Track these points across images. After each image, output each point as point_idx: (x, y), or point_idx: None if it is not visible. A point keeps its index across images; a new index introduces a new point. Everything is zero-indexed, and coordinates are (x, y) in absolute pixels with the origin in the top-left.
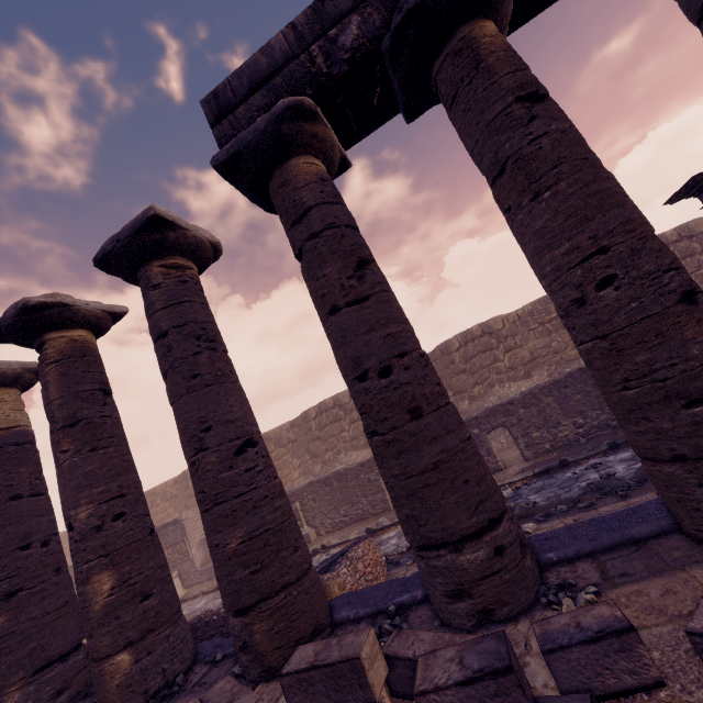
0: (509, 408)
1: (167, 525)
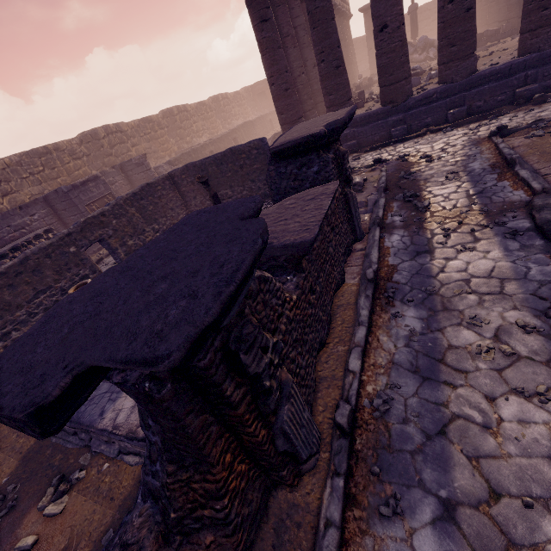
0: (236, 131)
1: (87, 181)
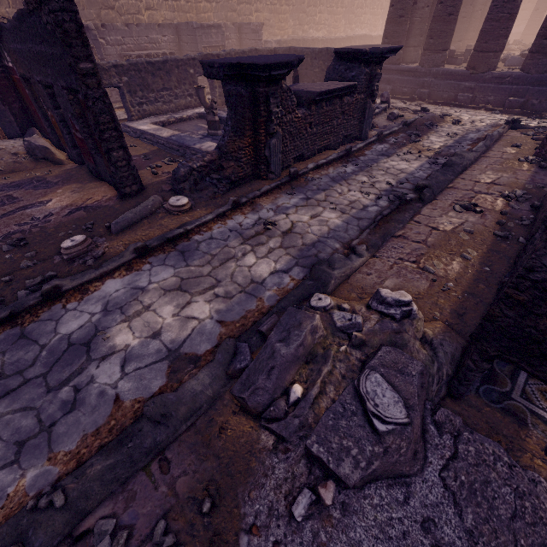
0: (351, 39)
1: (212, 26)
